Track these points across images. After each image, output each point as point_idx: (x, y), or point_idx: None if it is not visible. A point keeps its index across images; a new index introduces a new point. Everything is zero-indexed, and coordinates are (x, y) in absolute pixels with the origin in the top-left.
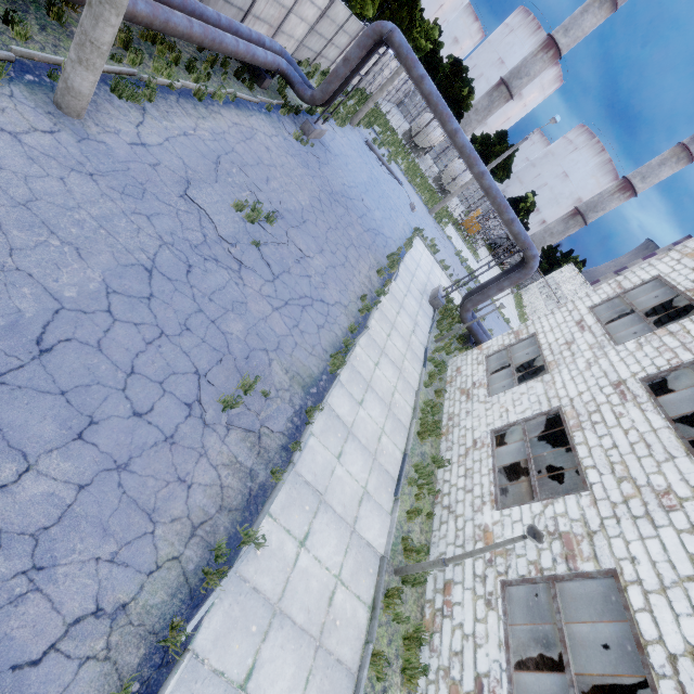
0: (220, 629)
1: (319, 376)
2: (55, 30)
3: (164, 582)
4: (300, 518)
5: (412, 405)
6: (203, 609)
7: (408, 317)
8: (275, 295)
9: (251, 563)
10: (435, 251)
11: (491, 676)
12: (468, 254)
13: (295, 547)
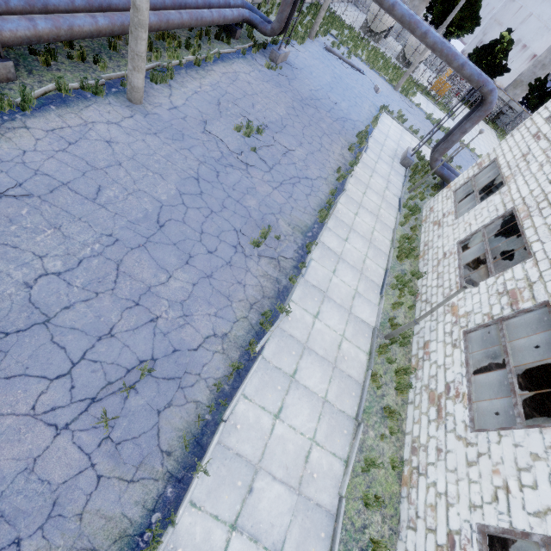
0: (275, 350)
1: (312, 226)
2: (116, 57)
3: (242, 327)
4: (312, 304)
5: (390, 239)
6: (264, 339)
7: (380, 178)
8: (273, 180)
9: (286, 323)
10: (402, 120)
11: (455, 381)
12: (442, 115)
13: (311, 318)
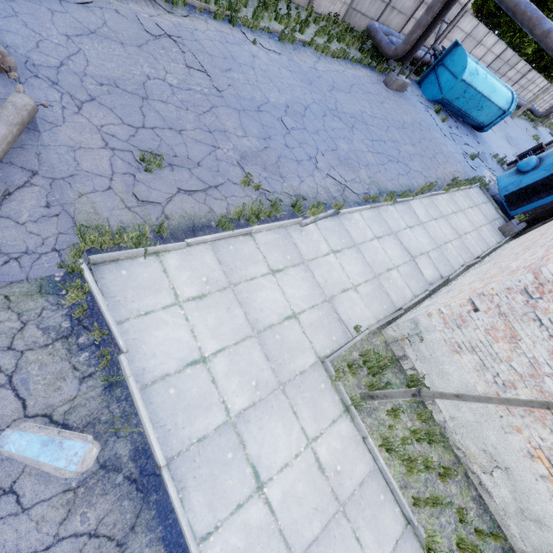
0: None
1: None
2: None
3: None
4: None
5: None
6: None
7: None
8: None
9: None
10: None
11: None
12: None
13: None
